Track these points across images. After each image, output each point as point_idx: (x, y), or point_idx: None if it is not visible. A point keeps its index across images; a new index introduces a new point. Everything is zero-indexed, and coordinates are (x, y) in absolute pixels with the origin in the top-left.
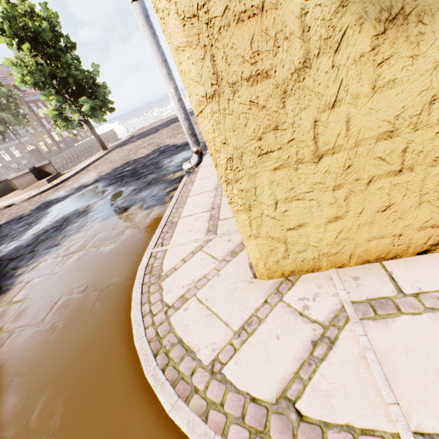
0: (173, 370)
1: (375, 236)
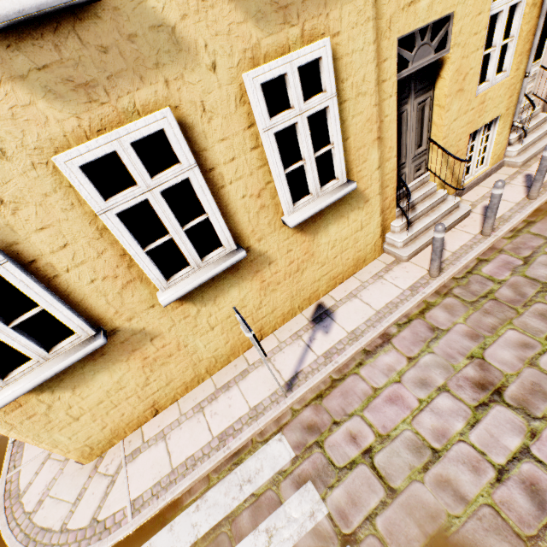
0: (40, 545)
1: (129, 422)
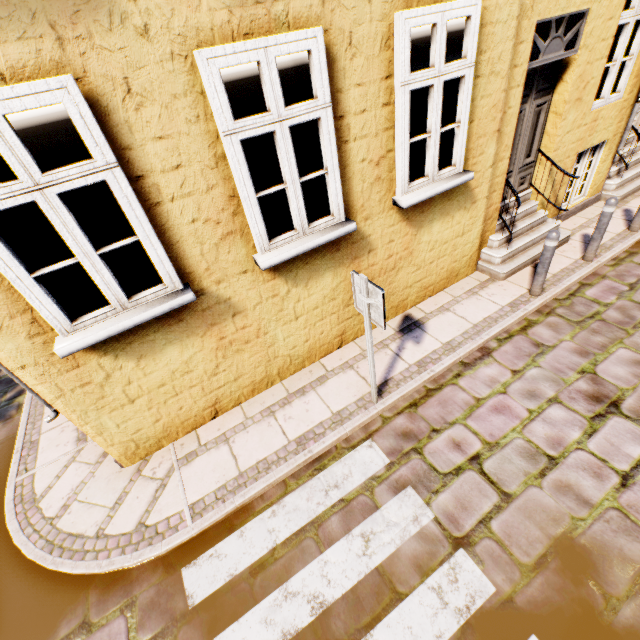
0: (69, 552)
1: (185, 420)
